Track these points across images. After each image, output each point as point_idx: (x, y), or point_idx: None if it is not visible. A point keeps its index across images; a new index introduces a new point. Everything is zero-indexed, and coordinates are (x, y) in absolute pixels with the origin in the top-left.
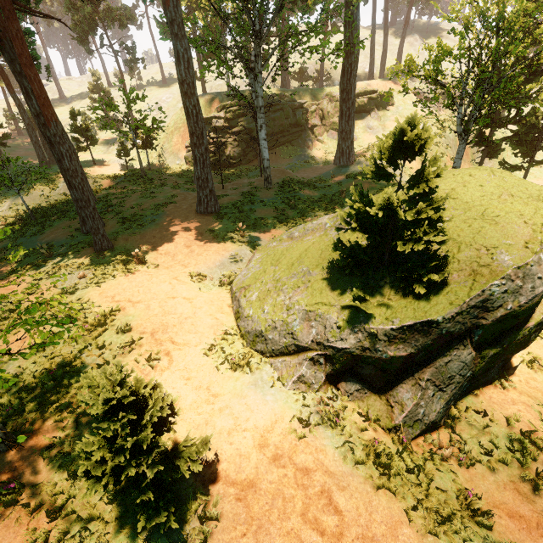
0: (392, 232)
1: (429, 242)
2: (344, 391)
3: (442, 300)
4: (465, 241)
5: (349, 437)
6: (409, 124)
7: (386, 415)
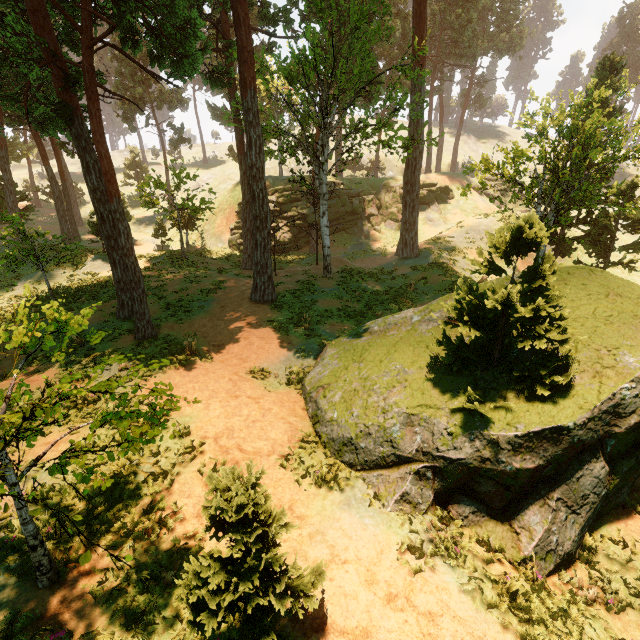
0: (503, 329)
1: (549, 340)
2: (456, 514)
3: (569, 404)
4: (581, 340)
5: (473, 572)
6: (525, 221)
7: (511, 544)
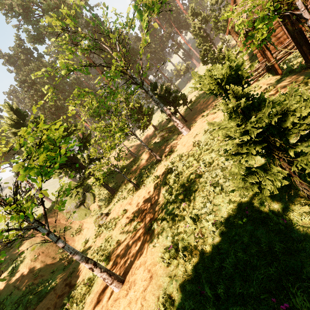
0: None
1: None
2: None
3: None
4: None
5: None
6: None
7: None
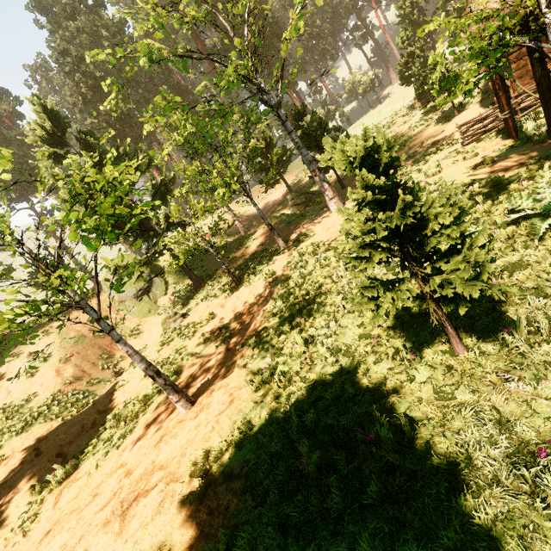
0: None
1: None
2: None
3: None
4: None
5: None
6: None
7: None
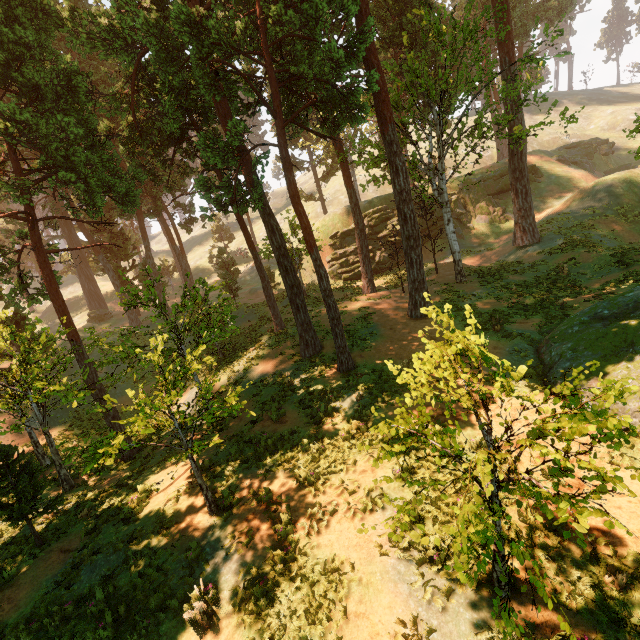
0: None
1: None
2: None
3: None
4: None
5: None
6: None
7: None
